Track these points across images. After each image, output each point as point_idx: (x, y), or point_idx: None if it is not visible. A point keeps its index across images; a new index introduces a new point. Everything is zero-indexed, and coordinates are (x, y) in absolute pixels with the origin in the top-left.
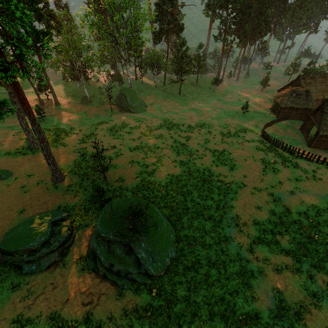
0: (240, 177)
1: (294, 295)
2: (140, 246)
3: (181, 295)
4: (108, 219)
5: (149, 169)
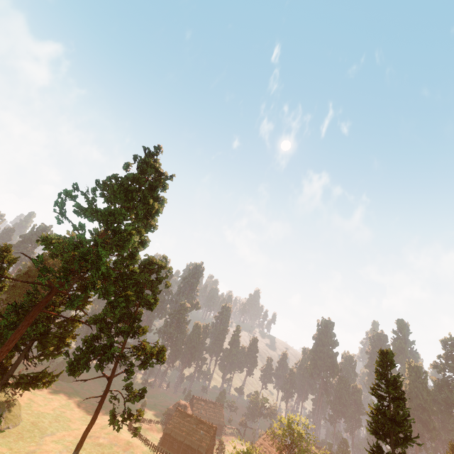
0: (83, 427)
1: (48, 450)
2: (3, 412)
3: (1, 437)
4: (2, 395)
5: (34, 404)
